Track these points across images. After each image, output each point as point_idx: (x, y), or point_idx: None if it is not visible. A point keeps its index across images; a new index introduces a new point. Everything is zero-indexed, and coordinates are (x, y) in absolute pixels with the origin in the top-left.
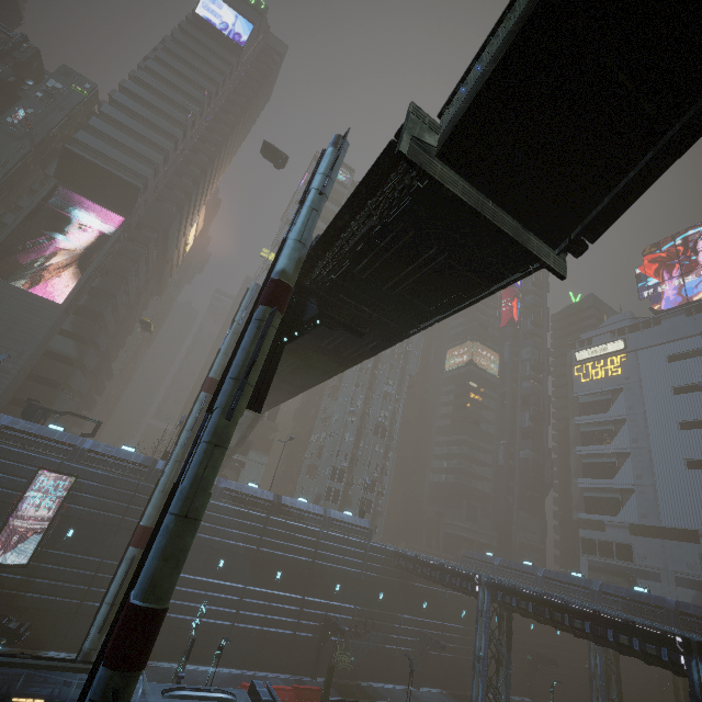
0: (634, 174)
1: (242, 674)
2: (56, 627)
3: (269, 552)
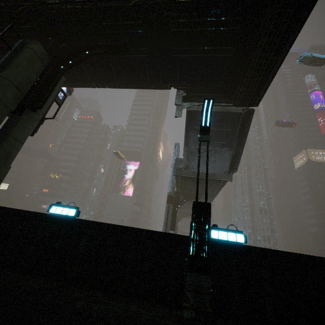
0: (232, 155)
1: None
2: None
3: None
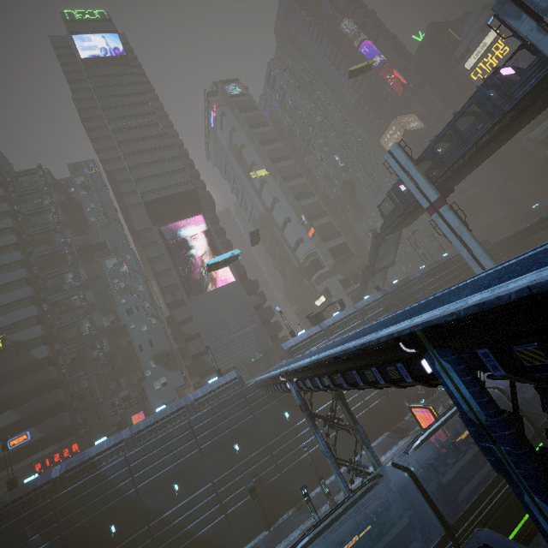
0: None
1: None
2: None
3: None
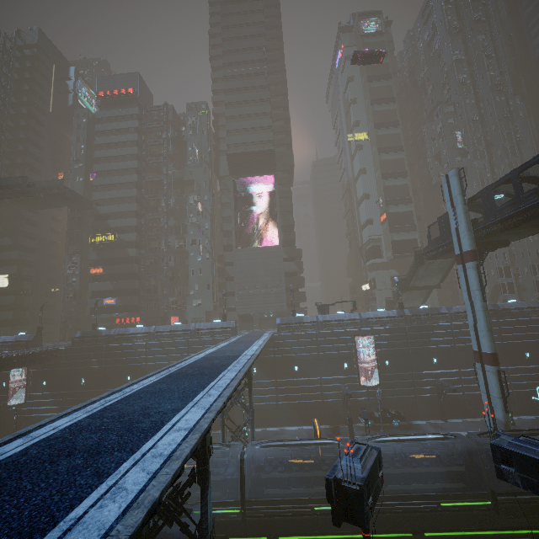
0: None
1: (537, 418)
2: (410, 410)
3: (511, 343)
